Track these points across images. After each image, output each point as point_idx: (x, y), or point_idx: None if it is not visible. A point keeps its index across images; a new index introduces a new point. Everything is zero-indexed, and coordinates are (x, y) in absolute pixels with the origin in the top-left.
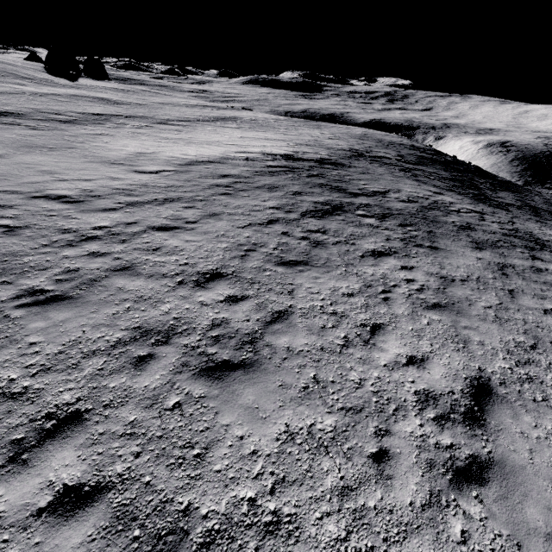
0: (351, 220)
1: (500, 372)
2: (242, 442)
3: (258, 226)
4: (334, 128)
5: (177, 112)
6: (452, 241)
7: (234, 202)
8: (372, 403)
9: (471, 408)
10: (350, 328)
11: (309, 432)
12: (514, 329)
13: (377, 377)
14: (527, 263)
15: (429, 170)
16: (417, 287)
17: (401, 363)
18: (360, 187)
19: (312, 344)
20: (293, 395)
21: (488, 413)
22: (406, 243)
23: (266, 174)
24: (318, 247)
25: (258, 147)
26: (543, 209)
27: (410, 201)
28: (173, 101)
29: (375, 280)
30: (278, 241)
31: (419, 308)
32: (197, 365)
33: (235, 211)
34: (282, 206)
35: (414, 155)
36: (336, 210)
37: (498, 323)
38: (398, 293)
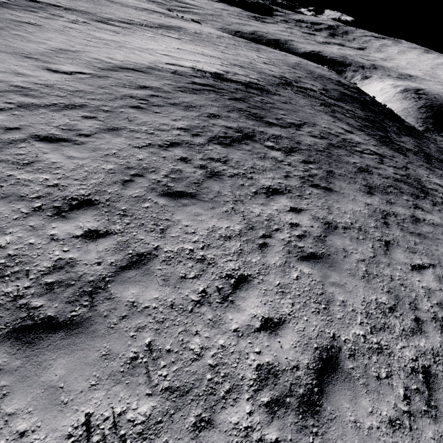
0: (257, 151)
1: (353, 340)
2: (20, 442)
3: (157, 148)
4: (272, 53)
5: (122, 13)
6: (347, 184)
7: (142, 117)
8: (204, 381)
9: (311, 389)
10: (213, 279)
11: (114, 424)
12: (379, 286)
13: (221, 345)
14: (409, 212)
15: (348, 107)
16: (299, 233)
17: (254, 327)
18: (277, 117)
19: (163, 299)
20: (115, 369)
21: (327, 396)
22: (303, 182)
23: (188, 91)
24: (213, 178)
25: (190, 62)
26: (435, 156)
27: (321, 137)
28: (124, 1)
29: (259, 222)
30: (172, 167)
31: (294, 258)
32: (10, 323)
33: (139, 128)
34: (191, 128)
35: (338, 91)
36: (246, 138)
37: (366, 280)
38: (277, 239)
